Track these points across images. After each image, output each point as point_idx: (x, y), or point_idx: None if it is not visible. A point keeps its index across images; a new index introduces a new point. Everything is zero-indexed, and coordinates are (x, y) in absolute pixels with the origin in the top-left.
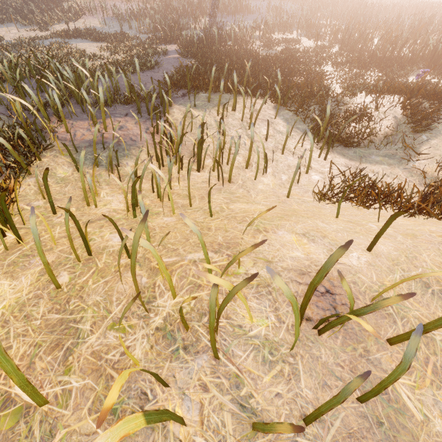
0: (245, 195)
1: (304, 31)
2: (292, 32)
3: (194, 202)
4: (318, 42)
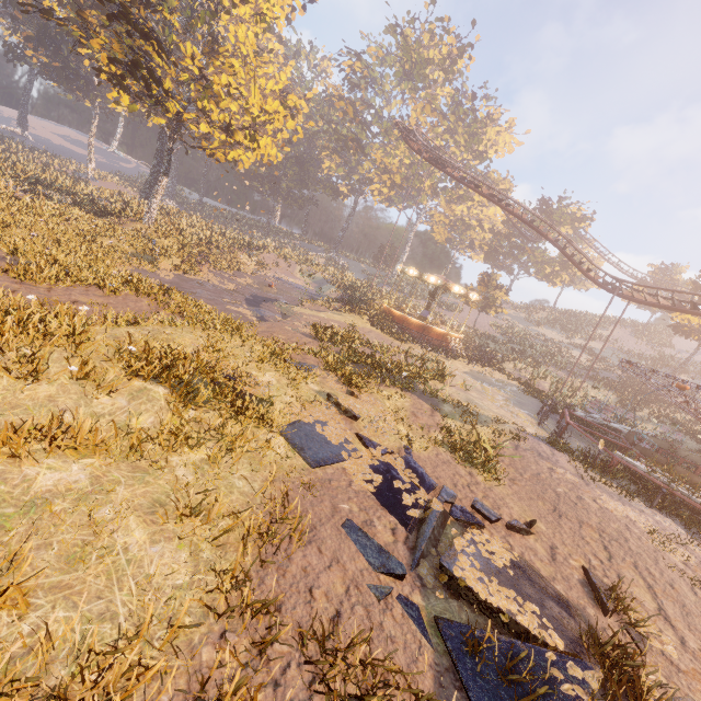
0: None
1: None
2: None
3: None
4: None
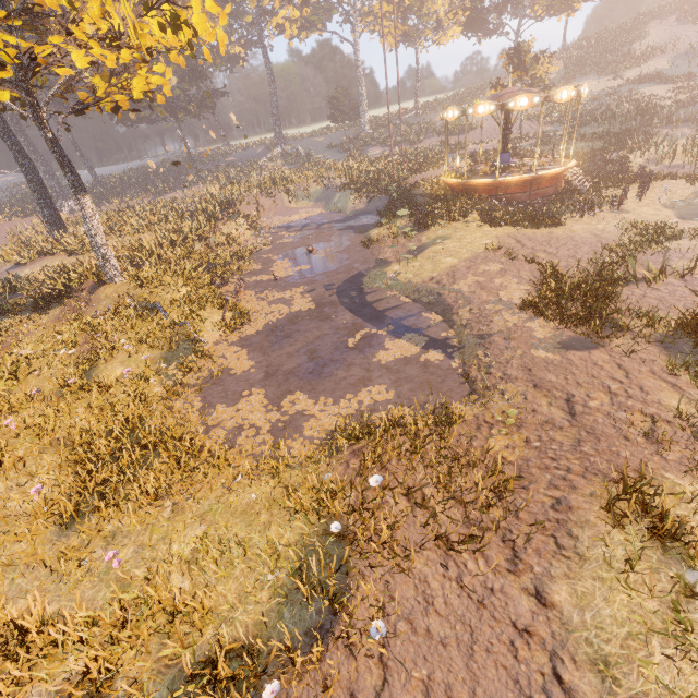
0: None
1: None
2: None
3: None
4: None
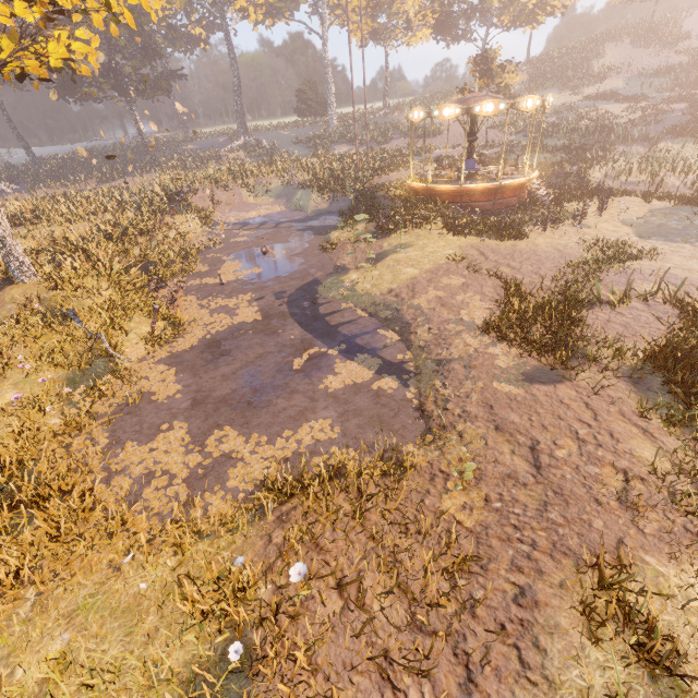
0: None
1: None
2: None
3: None
4: None
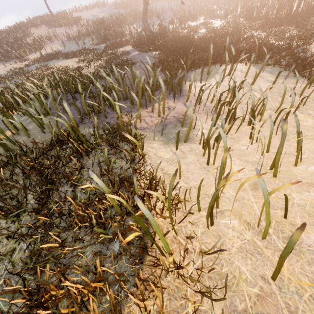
0: (312, 132)
1: (209, 15)
2: (199, 18)
3: (287, 148)
4: (223, 20)
